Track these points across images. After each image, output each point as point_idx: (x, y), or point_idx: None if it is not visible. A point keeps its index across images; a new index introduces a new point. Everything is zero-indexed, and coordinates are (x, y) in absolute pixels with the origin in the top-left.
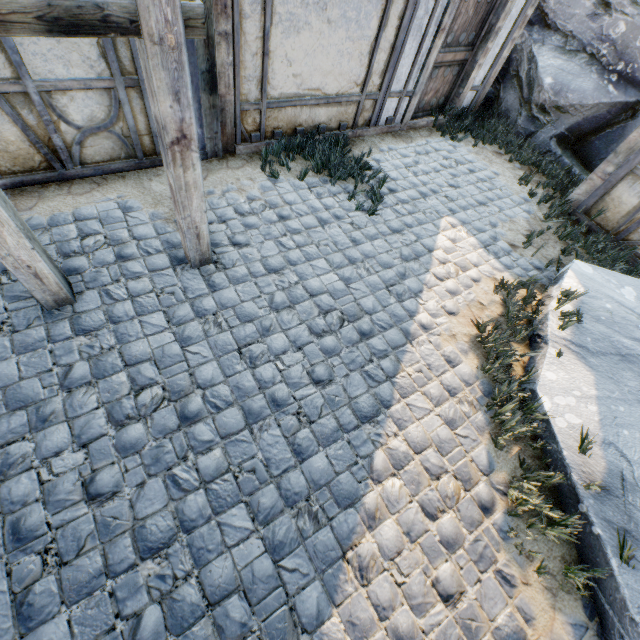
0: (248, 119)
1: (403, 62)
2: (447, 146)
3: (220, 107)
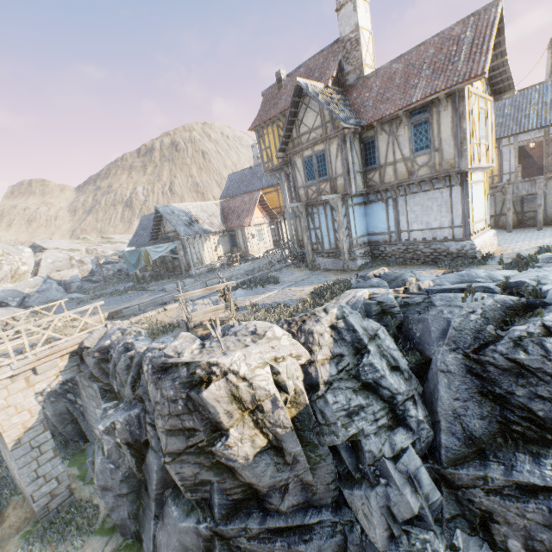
0: None
1: None
2: None
3: None
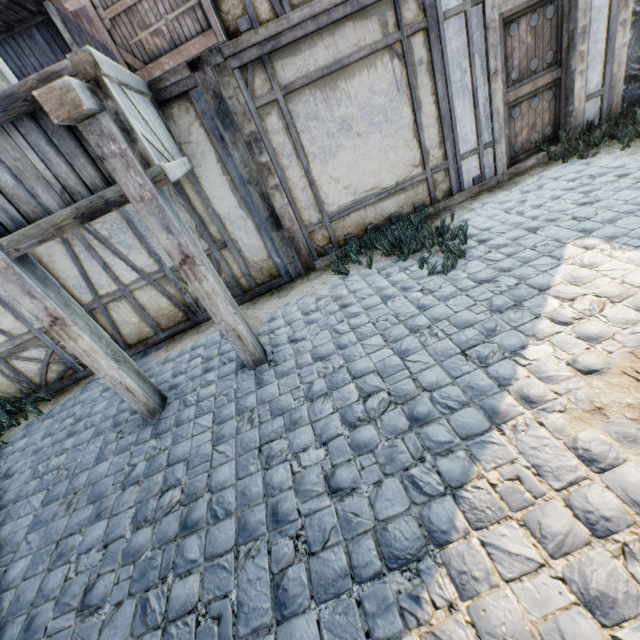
0: (318, 237)
1: (461, 123)
2: (574, 168)
3: (290, 237)
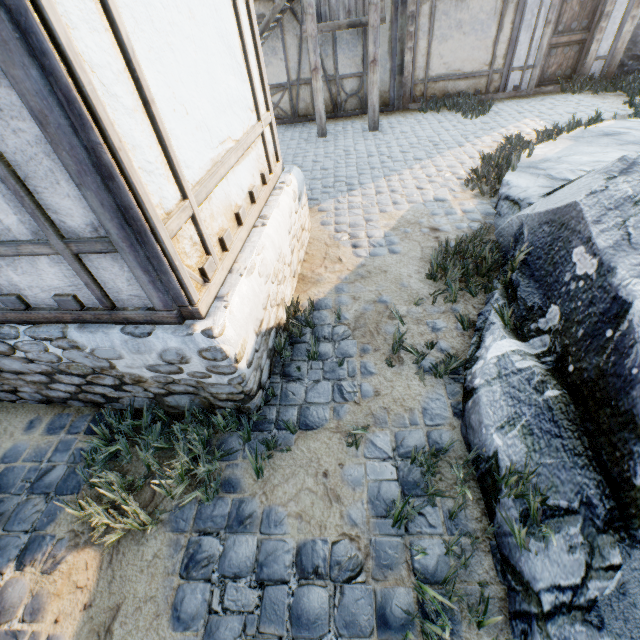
0: (417, 89)
1: (520, 48)
2: (565, 97)
3: (404, 83)
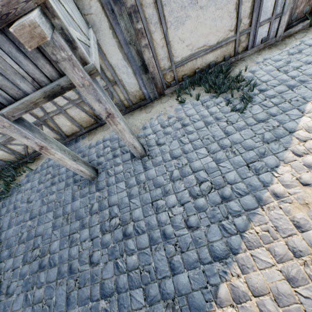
0: (167, 77)
1: None
2: None
3: (152, 77)
